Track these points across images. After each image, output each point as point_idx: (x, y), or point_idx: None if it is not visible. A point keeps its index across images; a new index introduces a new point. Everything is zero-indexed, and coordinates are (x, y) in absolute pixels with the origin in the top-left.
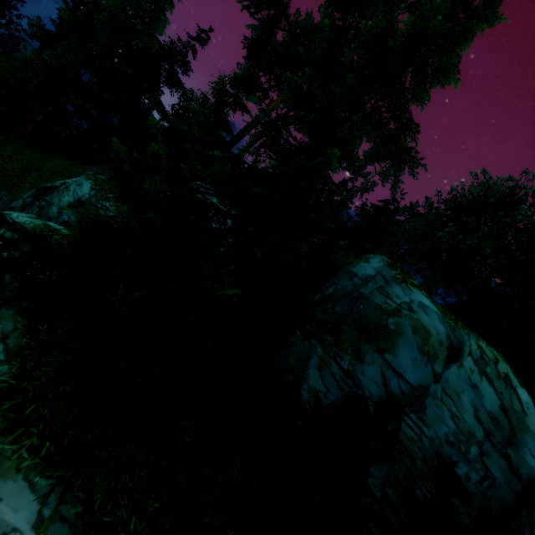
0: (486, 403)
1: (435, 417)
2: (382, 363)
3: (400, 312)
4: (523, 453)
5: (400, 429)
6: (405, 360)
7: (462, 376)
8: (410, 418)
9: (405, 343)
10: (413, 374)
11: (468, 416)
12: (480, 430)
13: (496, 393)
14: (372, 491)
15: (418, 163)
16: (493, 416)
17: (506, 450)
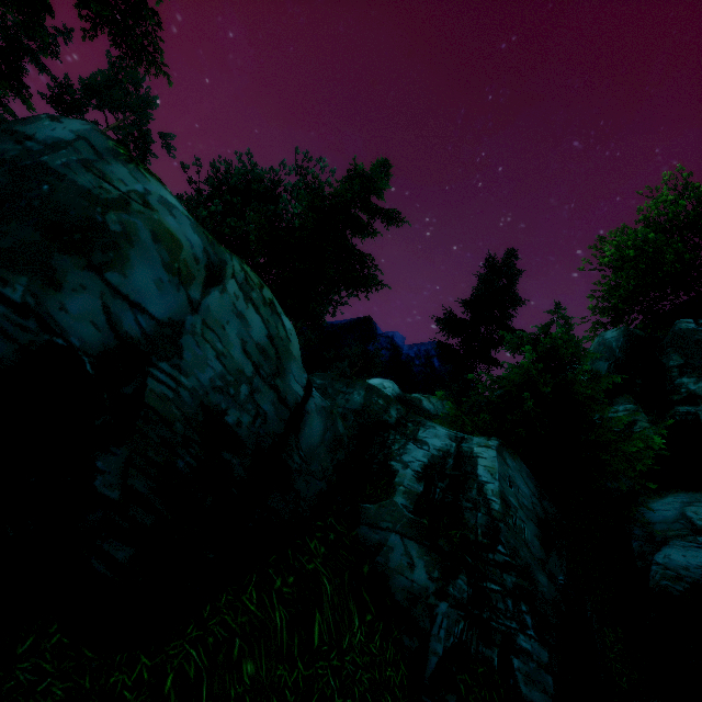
0: (255, 334)
1: (197, 360)
2: (103, 288)
3: (130, 205)
4: (290, 380)
5: (146, 388)
6: (144, 283)
7: (227, 304)
8: (161, 369)
9: (141, 256)
10: (159, 304)
11: (236, 352)
12: (249, 366)
13: (264, 321)
14: (104, 496)
15: (161, 70)
16: (262, 348)
17: (276, 381)
